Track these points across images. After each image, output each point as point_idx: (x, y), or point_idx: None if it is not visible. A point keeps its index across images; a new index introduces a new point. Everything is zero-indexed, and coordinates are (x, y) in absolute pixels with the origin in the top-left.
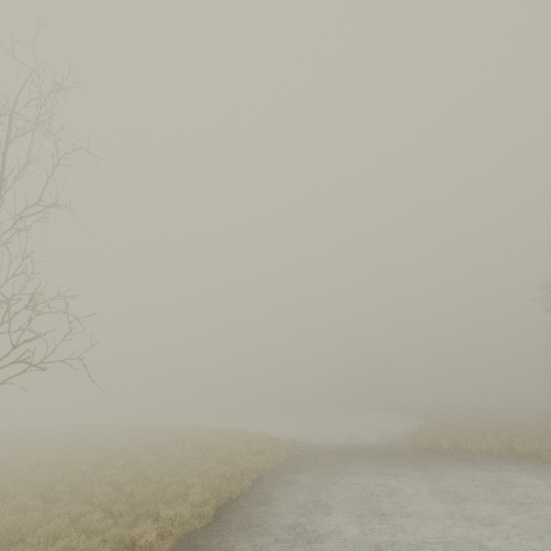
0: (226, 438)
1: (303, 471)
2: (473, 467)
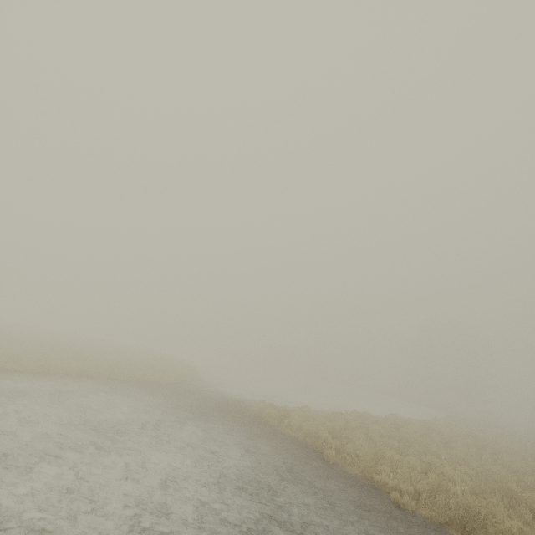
0: (148, 363)
1: (99, 383)
2: (223, 429)
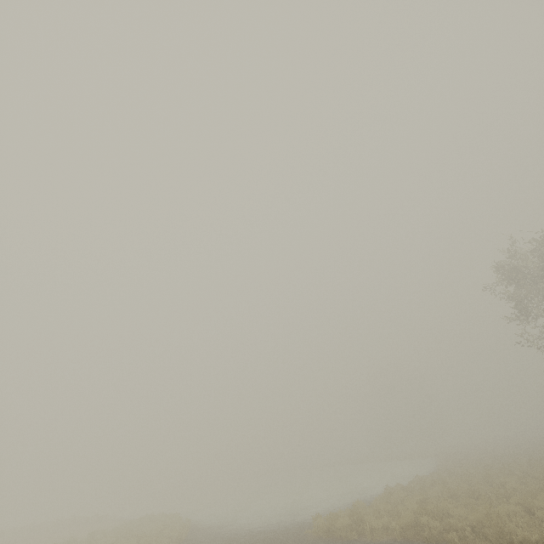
0: (120, 534)
1: None
2: None
